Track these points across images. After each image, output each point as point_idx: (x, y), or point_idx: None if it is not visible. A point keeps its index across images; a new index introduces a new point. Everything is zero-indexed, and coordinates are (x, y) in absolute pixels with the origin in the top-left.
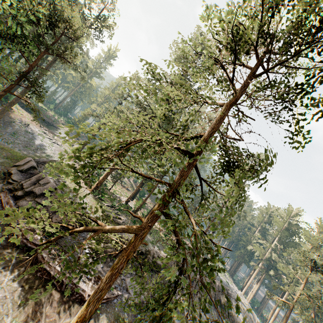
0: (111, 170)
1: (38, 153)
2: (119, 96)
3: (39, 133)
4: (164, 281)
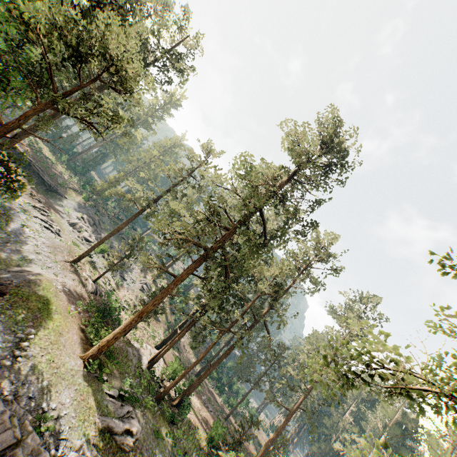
0: (134, 321)
1: (6, 251)
2: (176, 175)
3: (24, 209)
4: None
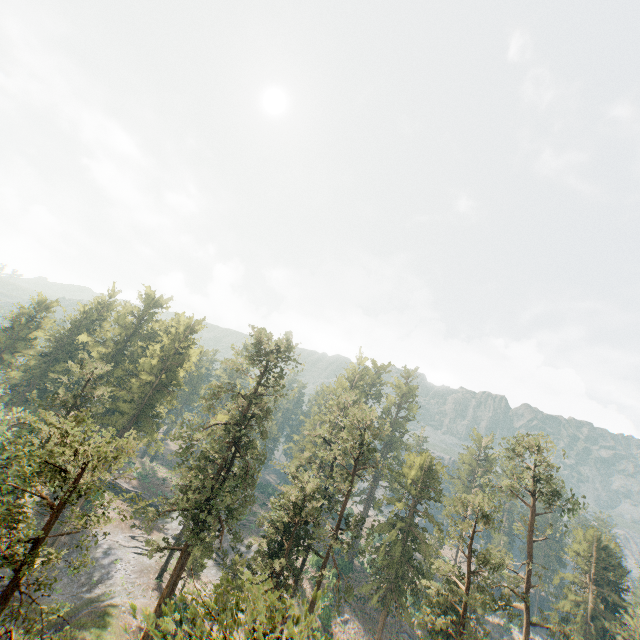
0: (155, 612)
1: (95, 592)
2: None
3: (121, 544)
4: None
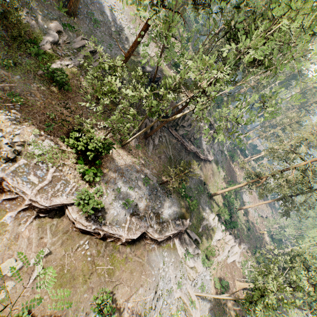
0: None
1: (125, 44)
2: None
3: None
4: None
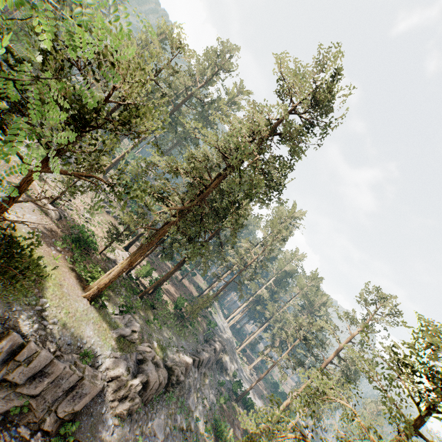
0: (126, 269)
1: None
2: None
3: None
4: (184, 391)
